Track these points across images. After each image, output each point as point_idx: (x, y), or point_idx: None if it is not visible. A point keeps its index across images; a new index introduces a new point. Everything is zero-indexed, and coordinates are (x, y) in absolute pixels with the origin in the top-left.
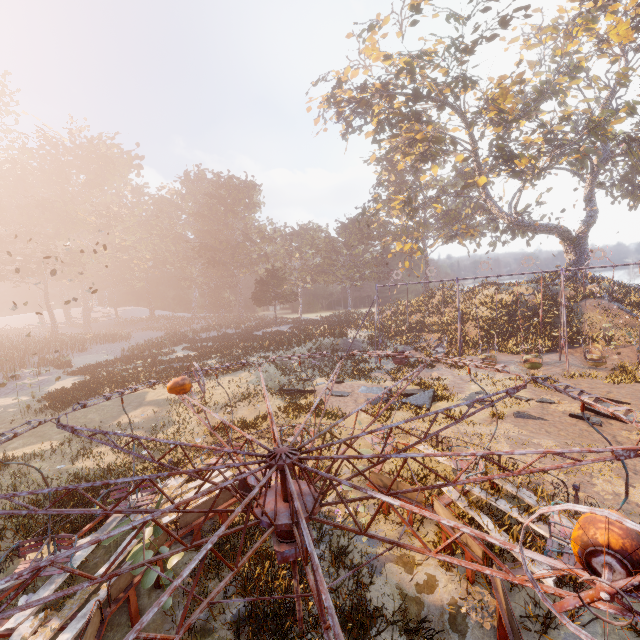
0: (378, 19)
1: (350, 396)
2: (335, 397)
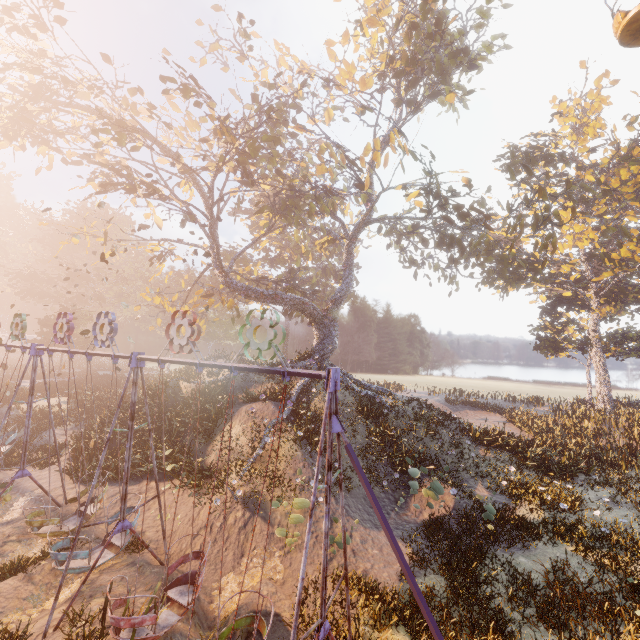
0: None
1: None
2: None
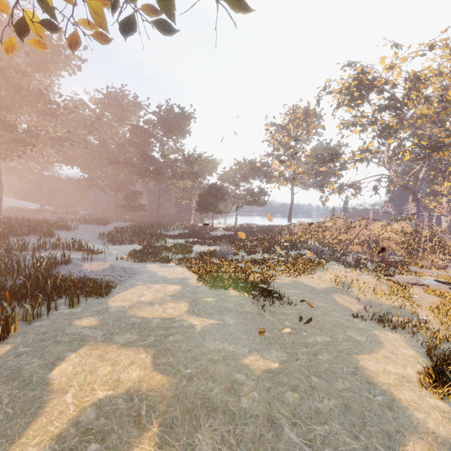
0: (420, 44)
1: (429, 285)
2: (422, 286)
